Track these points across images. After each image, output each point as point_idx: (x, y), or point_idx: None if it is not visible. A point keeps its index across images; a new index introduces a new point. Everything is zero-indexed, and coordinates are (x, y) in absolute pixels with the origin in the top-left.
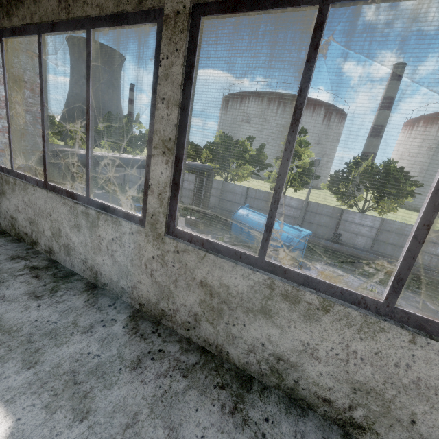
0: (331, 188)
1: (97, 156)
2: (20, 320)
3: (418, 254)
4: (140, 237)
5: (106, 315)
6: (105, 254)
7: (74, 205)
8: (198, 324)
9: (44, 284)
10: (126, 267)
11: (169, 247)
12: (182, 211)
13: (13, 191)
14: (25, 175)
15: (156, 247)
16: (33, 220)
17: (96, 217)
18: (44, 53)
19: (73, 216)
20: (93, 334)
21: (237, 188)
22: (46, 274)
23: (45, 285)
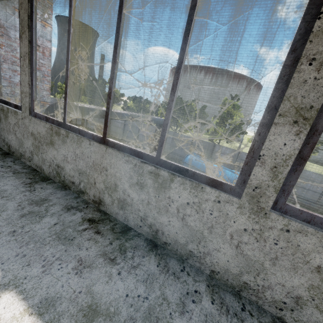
0: None
1: (91, 108)
2: (112, 296)
3: (322, 196)
4: (231, 207)
5: (187, 285)
6: (173, 215)
7: (140, 164)
8: (299, 307)
9: (109, 242)
10: (201, 233)
11: (274, 223)
12: None
13: (63, 143)
14: (80, 129)
15: (253, 221)
16: (83, 171)
17: (168, 178)
18: (124, 8)
19: (136, 174)
20: (191, 315)
21: (185, 138)
22: (105, 229)
23: (111, 242)
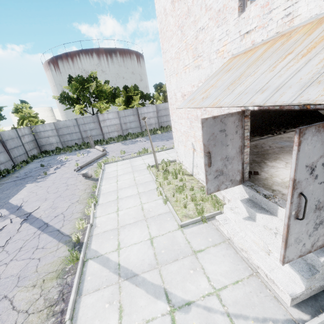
0: None
1: None
2: None
3: None
4: None
5: None
6: None
7: None
8: None
9: None
10: None
11: None
12: None
13: None
14: None
15: None
16: None
17: None
18: None
19: None
20: None
21: None
22: None
23: None
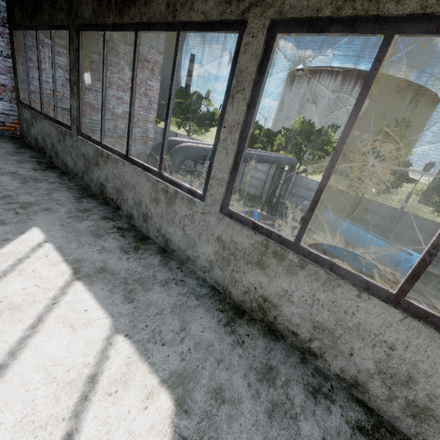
0: (427, 196)
1: (207, 148)
2: None
3: None
4: None
5: None
6: None
7: None
8: None
9: None
10: None
11: None
12: (248, 201)
13: (288, 272)
14: (335, 263)
15: None
16: (326, 328)
17: None
18: None
19: None
20: None
21: (313, 184)
22: None
23: None
